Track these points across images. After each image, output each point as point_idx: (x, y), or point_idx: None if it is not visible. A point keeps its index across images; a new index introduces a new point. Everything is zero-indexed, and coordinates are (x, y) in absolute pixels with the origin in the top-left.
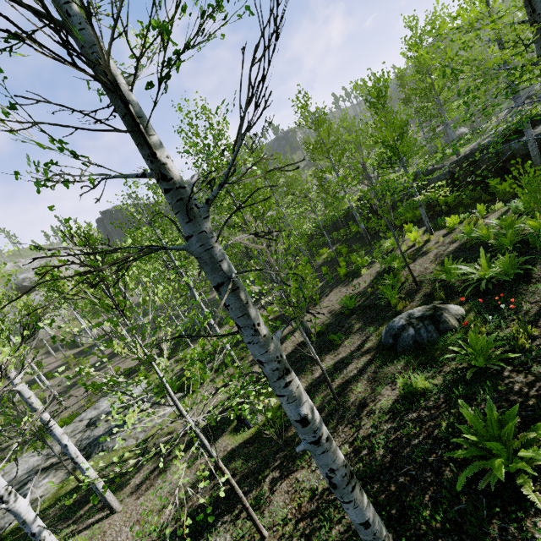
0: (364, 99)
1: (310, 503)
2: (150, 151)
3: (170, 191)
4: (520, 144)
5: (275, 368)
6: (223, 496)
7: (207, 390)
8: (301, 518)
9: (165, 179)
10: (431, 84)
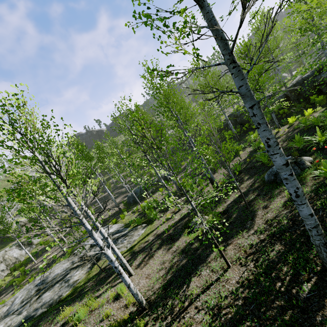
0: (237, 56)
1: (251, 249)
2: (231, 51)
3: (235, 67)
4: (326, 75)
5: (274, 141)
6: (196, 258)
7: (161, 220)
8: (248, 255)
9: (234, 62)
10: (268, 48)
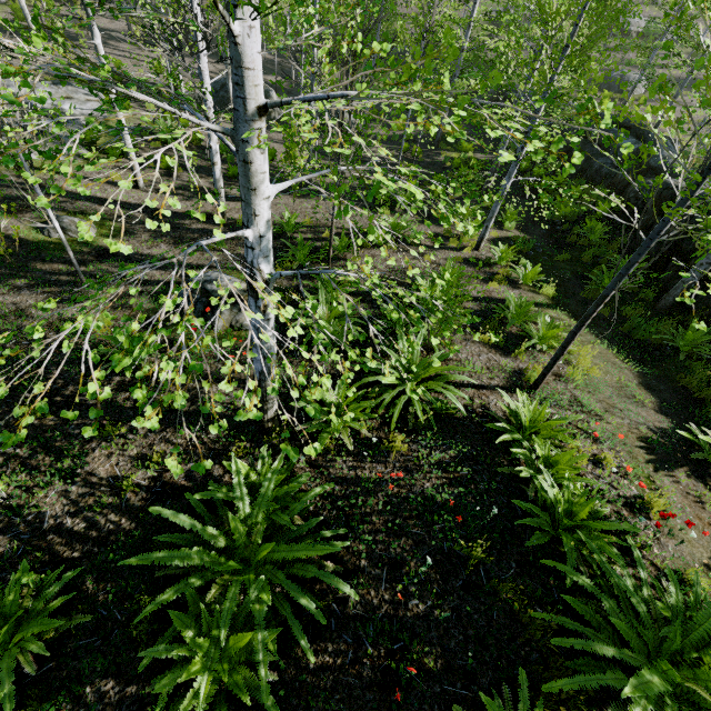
0: None
1: None
2: None
3: None
4: None
5: None
6: None
7: (99, 173)
8: None
9: None
10: None
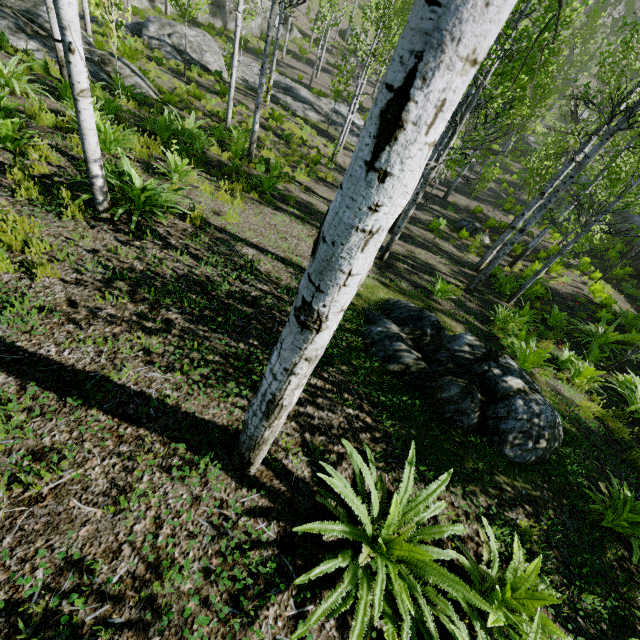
0: None
1: None
2: None
3: None
4: None
5: None
6: None
7: None
8: None
9: None
10: None
